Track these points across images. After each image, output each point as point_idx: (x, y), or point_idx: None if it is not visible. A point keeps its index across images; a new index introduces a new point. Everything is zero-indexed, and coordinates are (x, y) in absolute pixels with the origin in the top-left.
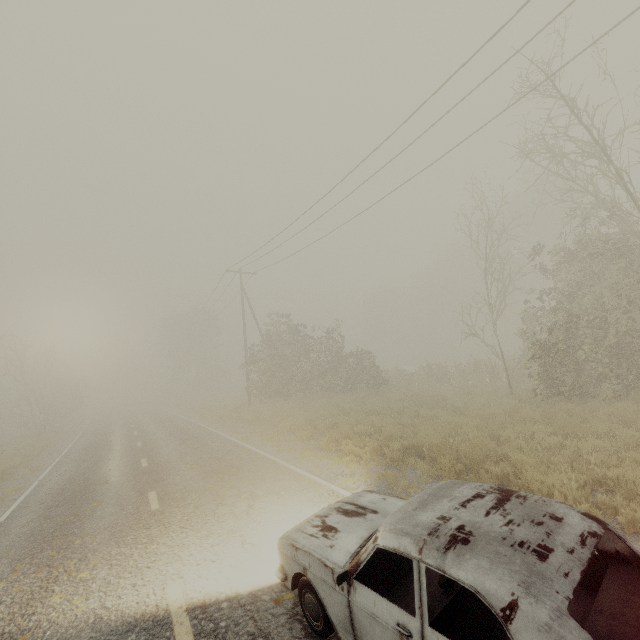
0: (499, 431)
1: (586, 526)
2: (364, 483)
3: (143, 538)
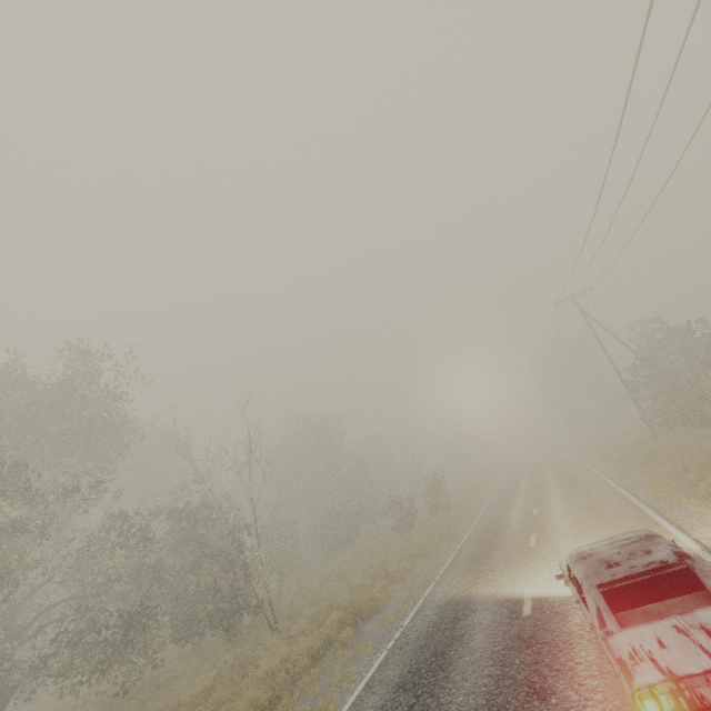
0: None
1: (664, 558)
2: None
3: (521, 563)
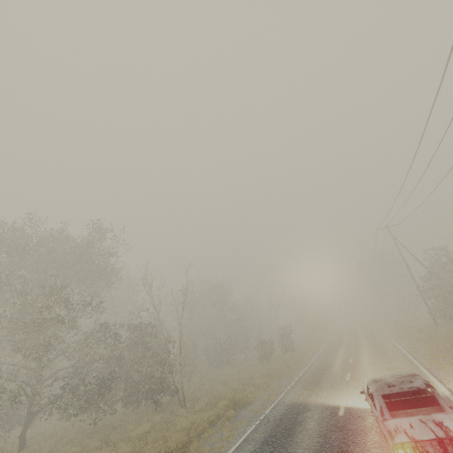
0: None
1: (419, 385)
2: None
3: (339, 388)
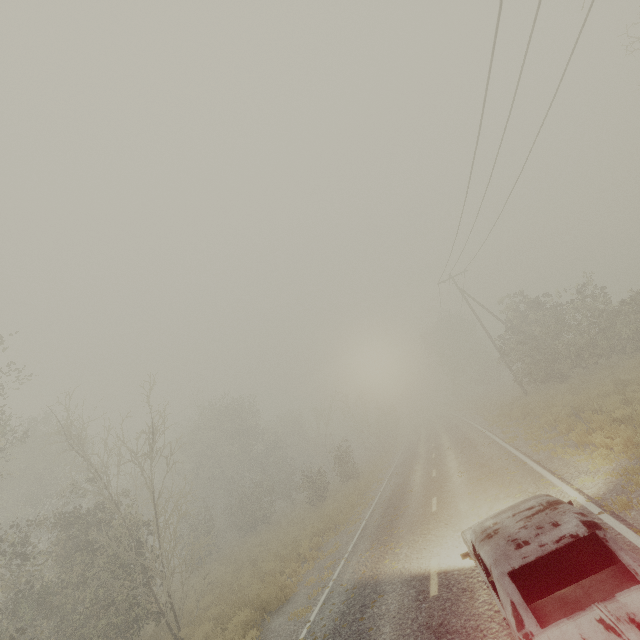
0: None
1: (573, 530)
2: (602, 481)
3: (425, 531)
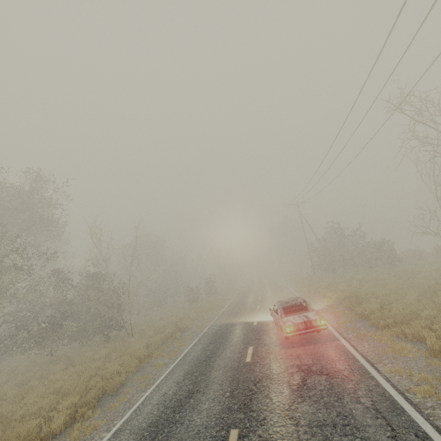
0: (398, 291)
1: (300, 301)
2: (322, 307)
3: (253, 313)
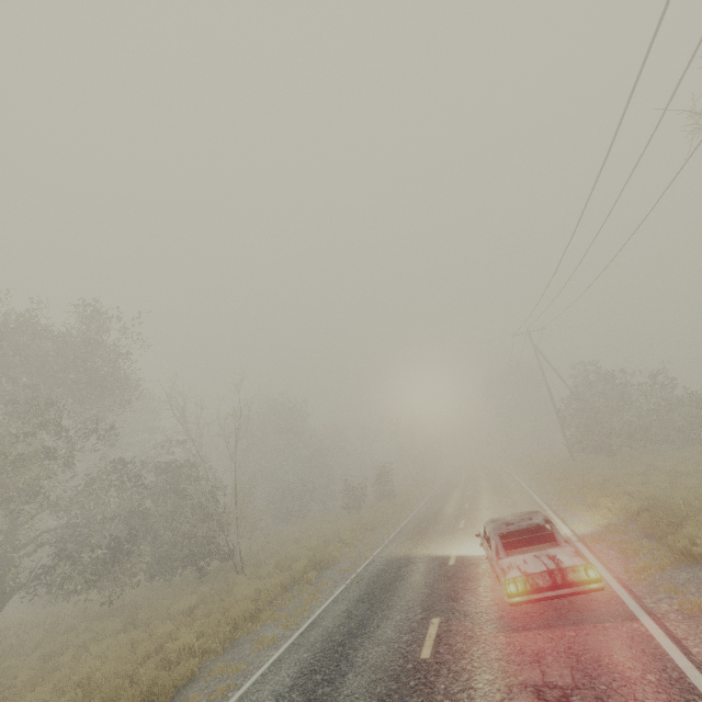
0: None
1: (538, 522)
2: (591, 528)
3: (451, 537)
